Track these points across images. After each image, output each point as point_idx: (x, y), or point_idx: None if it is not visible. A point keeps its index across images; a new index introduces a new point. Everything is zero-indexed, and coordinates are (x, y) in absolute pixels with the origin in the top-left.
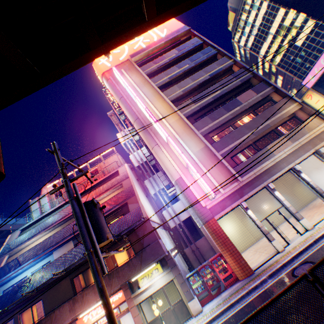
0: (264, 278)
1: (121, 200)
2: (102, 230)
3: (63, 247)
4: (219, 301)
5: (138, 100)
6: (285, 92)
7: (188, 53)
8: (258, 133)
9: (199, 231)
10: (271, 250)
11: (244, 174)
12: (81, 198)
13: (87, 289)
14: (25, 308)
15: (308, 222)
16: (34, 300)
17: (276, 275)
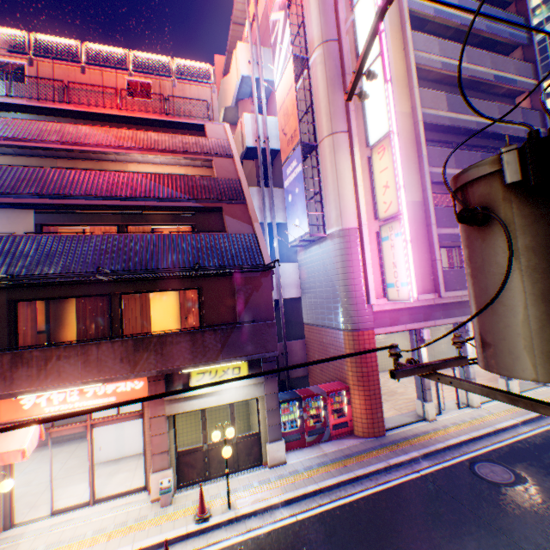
0: (416, 456)
1: (207, 196)
2: None
3: None
4: (323, 459)
5: None
6: None
7: None
8: None
9: (279, 323)
10: (403, 408)
11: (449, 288)
12: None
13: (67, 348)
14: None
15: (478, 397)
16: None
17: (435, 459)
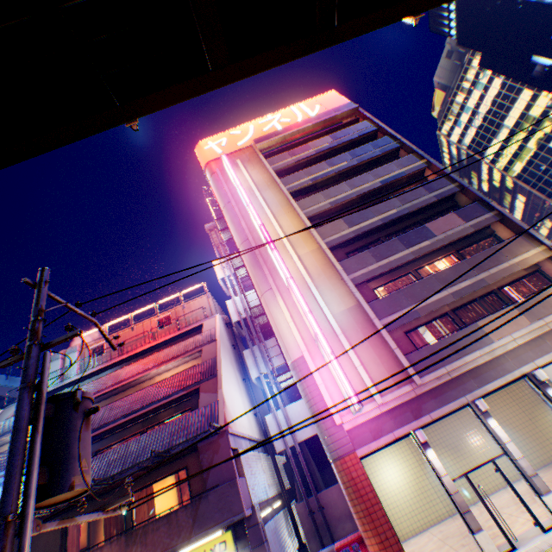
0: None
1: (190, 382)
2: (66, 465)
3: None
4: None
5: (251, 210)
6: (521, 225)
7: (350, 144)
8: (463, 294)
9: None
10: (475, 551)
11: (426, 370)
12: (46, 386)
13: None
14: None
15: None
16: None
17: None
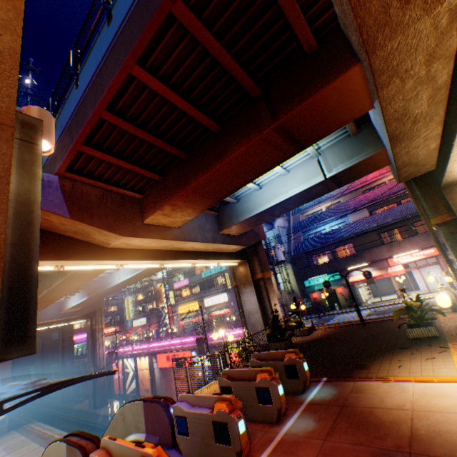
0: None
1: None
2: None
3: (355, 213)
4: None
5: None
6: None
7: None
8: None
9: None
10: None
11: None
12: None
13: (402, 240)
14: (337, 246)
15: None
16: (344, 243)
17: None
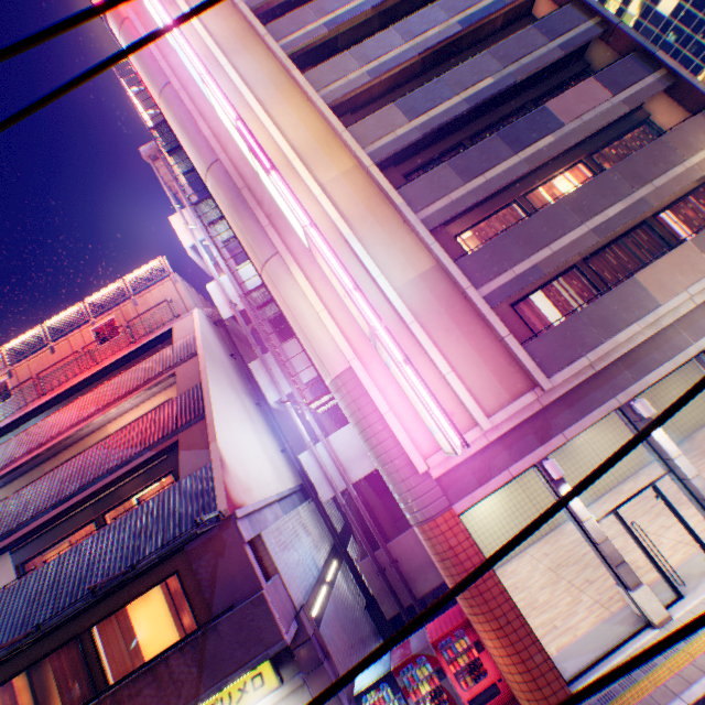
0: None
1: (161, 434)
2: None
3: None
4: None
5: (212, 90)
6: None
7: None
8: (611, 230)
9: None
10: (614, 596)
11: (557, 366)
12: None
13: None
14: None
15: None
16: None
17: None
